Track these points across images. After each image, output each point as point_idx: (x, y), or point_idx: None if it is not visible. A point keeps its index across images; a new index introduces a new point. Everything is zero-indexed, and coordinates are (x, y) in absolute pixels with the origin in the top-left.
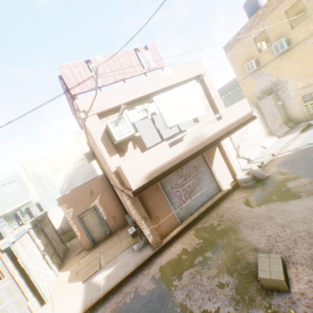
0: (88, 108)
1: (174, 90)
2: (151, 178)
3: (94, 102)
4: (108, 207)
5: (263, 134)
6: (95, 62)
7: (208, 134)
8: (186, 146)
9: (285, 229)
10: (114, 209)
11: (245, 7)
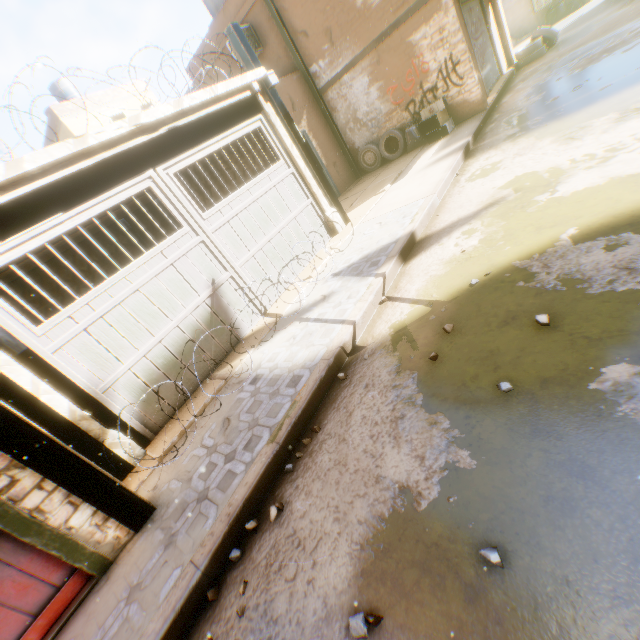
0: None
1: None
2: None
3: None
4: (323, 142)
5: None
6: None
7: None
8: None
9: None
10: (331, 150)
11: None
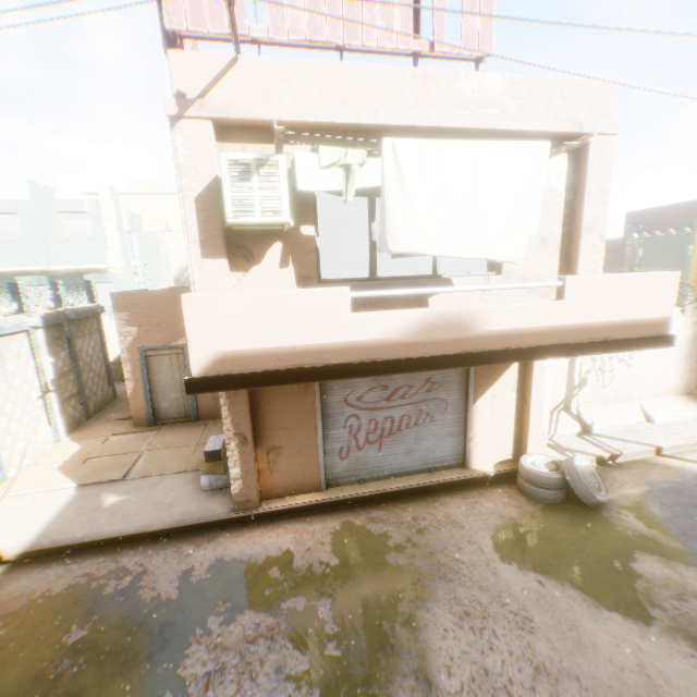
0: (195, 94)
1: (463, 144)
2: (258, 368)
3: (221, 84)
4: None
5: (670, 385)
6: None
7: (489, 325)
8: (404, 329)
9: (542, 685)
10: None
11: None
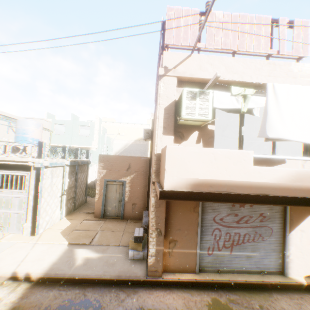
0: (171, 67)
1: (309, 87)
2: (199, 190)
3: (182, 64)
4: (135, 191)
5: None
6: (211, 17)
7: None
8: (282, 178)
9: None
10: (139, 197)
11: None
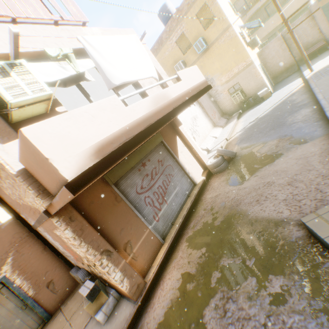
0: None
1: (109, 36)
2: (105, 154)
3: None
4: (35, 269)
5: (210, 126)
6: None
7: (172, 95)
8: (149, 106)
9: (296, 184)
10: (48, 269)
11: (160, 15)
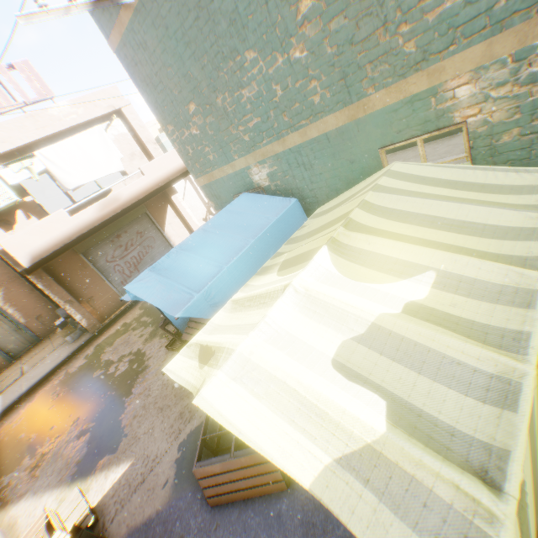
0: None
1: (68, 140)
2: (51, 252)
3: None
4: (26, 305)
5: None
6: None
7: (125, 196)
8: (96, 212)
9: None
10: (38, 306)
11: None
